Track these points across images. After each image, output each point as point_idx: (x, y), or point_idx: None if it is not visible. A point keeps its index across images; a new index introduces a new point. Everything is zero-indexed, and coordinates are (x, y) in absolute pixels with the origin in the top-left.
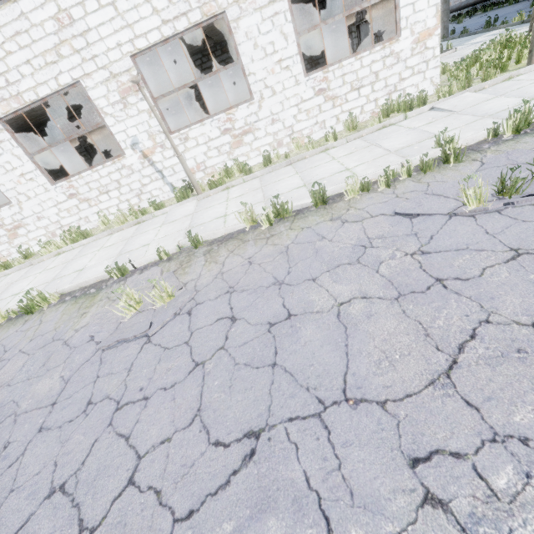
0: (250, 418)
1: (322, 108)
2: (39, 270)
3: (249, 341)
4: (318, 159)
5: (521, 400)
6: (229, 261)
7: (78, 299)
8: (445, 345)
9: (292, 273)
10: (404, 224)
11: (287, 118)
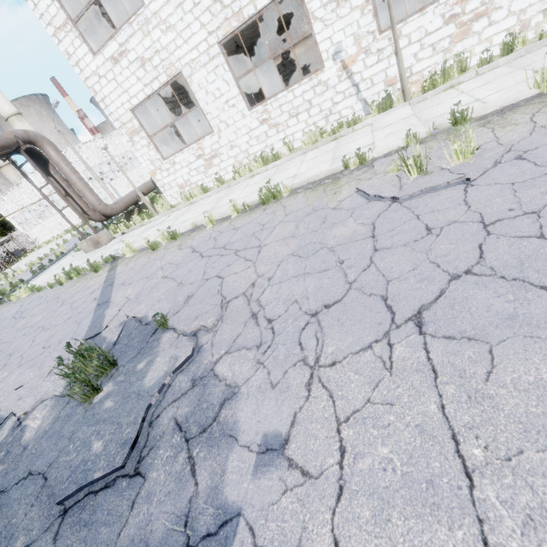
0: None
1: None
2: (242, 187)
3: None
4: None
5: None
6: (543, 117)
7: (315, 188)
8: None
9: None
10: None
11: None
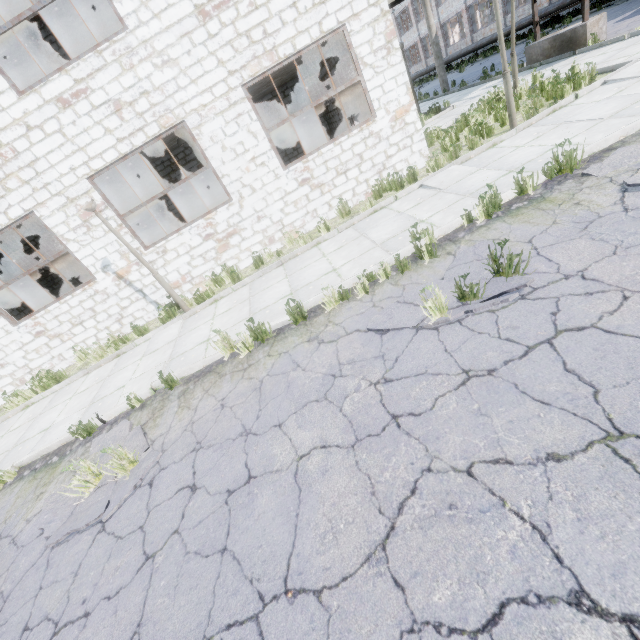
0: (189, 630)
1: (310, 198)
2: (2, 433)
3: (204, 519)
4: (309, 257)
5: (443, 572)
6: (202, 405)
7: (38, 473)
8: (387, 506)
9: (261, 417)
10: (374, 343)
11: (274, 213)
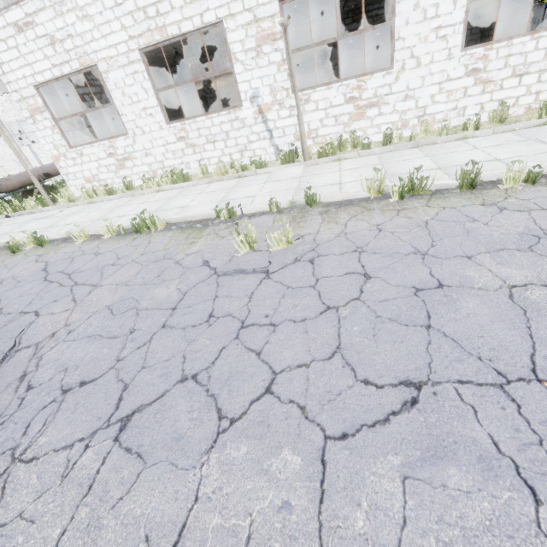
0: (406, 369)
1: (468, 92)
2: (141, 201)
3: (391, 299)
4: (453, 146)
5: None
6: (353, 224)
7: (185, 229)
8: None
9: (437, 246)
10: None
11: (423, 96)
